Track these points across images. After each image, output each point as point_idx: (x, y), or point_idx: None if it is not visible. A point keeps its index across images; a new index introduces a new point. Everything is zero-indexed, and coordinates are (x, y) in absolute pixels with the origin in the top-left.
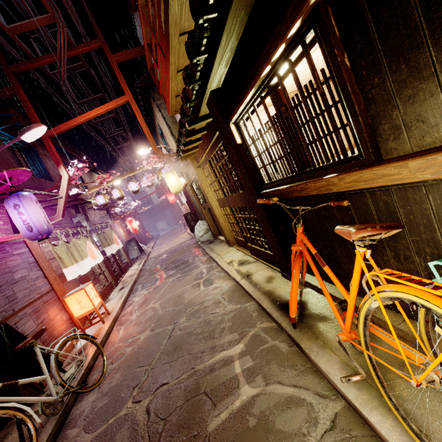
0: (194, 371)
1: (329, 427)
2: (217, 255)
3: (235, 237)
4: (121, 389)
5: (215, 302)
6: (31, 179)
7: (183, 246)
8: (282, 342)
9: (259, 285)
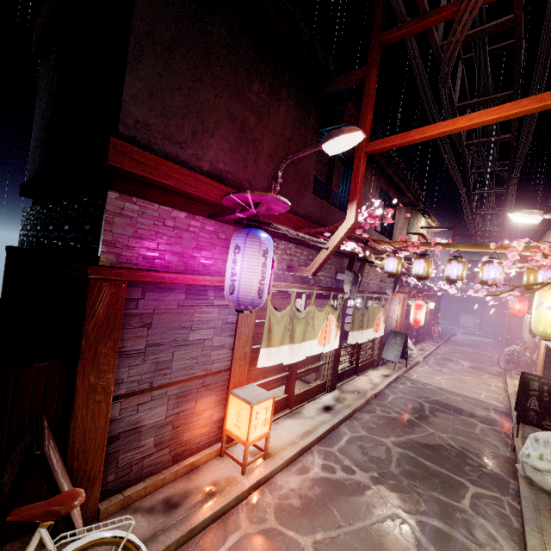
0: None
1: None
2: None
3: None
4: None
5: None
6: (320, 205)
7: (476, 416)
8: None
9: None
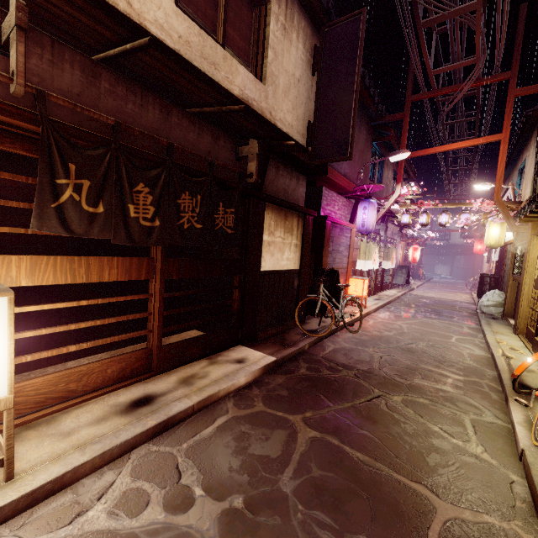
0: (417, 364)
1: (488, 421)
2: (490, 330)
3: (528, 326)
4: (366, 342)
5: (458, 353)
6: None
7: (455, 304)
8: (496, 395)
9: (512, 366)
